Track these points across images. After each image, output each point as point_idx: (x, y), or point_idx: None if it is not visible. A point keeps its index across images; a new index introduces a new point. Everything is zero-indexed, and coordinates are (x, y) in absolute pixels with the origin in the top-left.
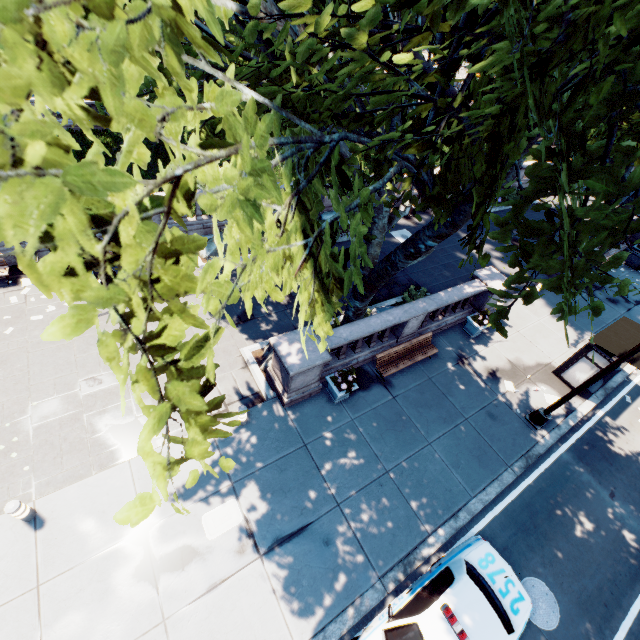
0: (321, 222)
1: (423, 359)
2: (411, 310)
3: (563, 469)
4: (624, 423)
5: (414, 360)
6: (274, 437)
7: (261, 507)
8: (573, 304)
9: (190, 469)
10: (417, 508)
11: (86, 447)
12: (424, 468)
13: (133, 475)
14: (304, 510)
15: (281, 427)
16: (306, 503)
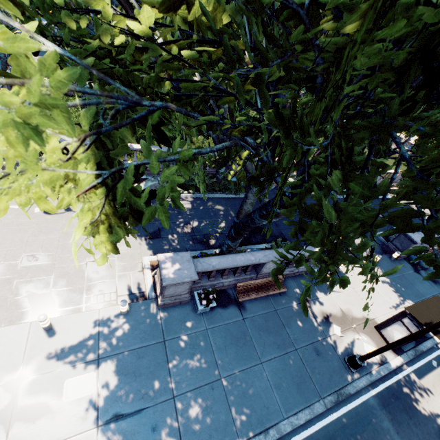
0: (228, 182)
1: (274, 294)
2: (270, 255)
3: (368, 412)
4: (427, 383)
5: (266, 293)
6: (143, 329)
7: (113, 384)
8: (401, 276)
9: (72, 339)
10: (236, 416)
11: (6, 304)
12: (251, 383)
13: (29, 334)
14: (145, 395)
15: (151, 322)
16: (149, 389)
